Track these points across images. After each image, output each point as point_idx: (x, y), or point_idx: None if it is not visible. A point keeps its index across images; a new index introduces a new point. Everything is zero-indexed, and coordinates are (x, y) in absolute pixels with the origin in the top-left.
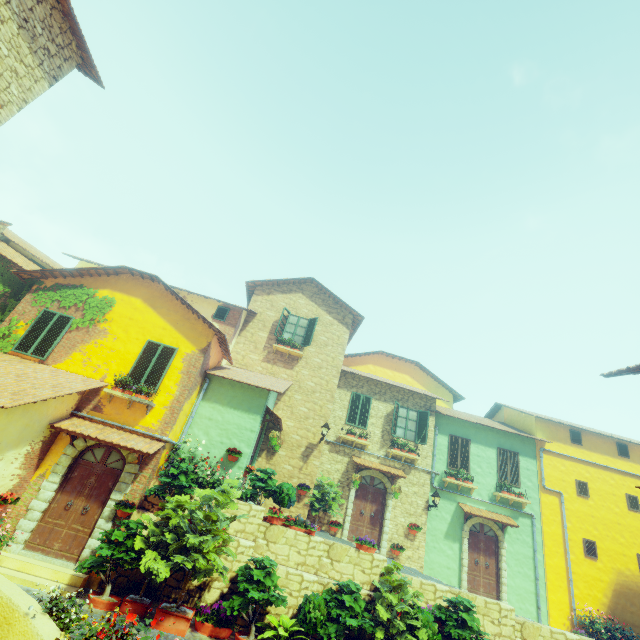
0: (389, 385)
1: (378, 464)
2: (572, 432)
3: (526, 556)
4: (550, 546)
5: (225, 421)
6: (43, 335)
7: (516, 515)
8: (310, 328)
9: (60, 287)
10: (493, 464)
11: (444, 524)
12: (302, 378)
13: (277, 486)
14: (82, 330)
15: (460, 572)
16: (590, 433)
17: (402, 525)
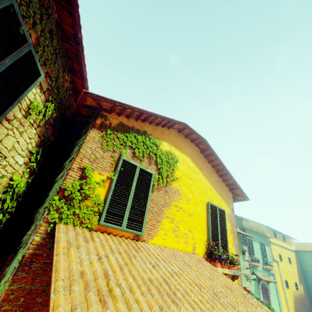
0: None
1: None
2: (274, 232)
3: (275, 294)
4: (279, 287)
5: None
6: (131, 197)
7: (269, 275)
8: None
9: (127, 129)
10: (260, 251)
11: (253, 287)
12: None
13: None
14: (161, 189)
15: None
16: (277, 232)
17: None
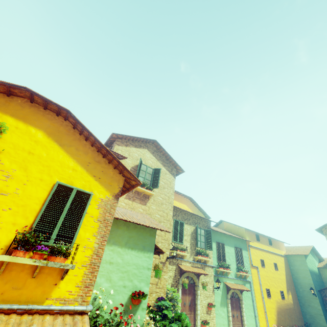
0: (191, 214)
1: (191, 267)
2: (256, 235)
3: (250, 305)
4: (257, 296)
5: (125, 263)
6: None
7: (244, 283)
8: (156, 175)
9: None
10: (234, 256)
11: (219, 297)
12: (152, 212)
13: (174, 318)
14: None
15: (228, 325)
16: (261, 235)
17: (205, 306)
